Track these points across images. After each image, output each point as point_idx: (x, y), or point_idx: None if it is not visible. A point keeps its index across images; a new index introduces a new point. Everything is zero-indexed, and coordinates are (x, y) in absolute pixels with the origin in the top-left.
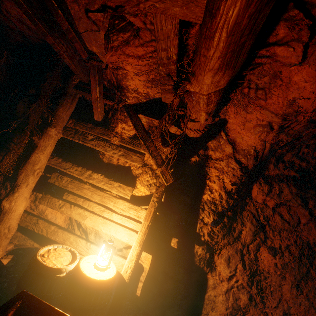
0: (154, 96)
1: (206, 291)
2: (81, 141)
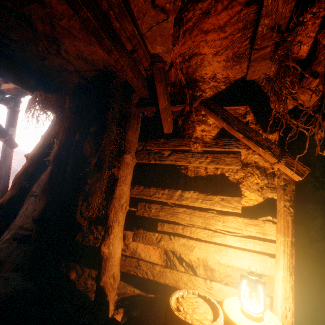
0: (234, 78)
1: None
2: (158, 160)
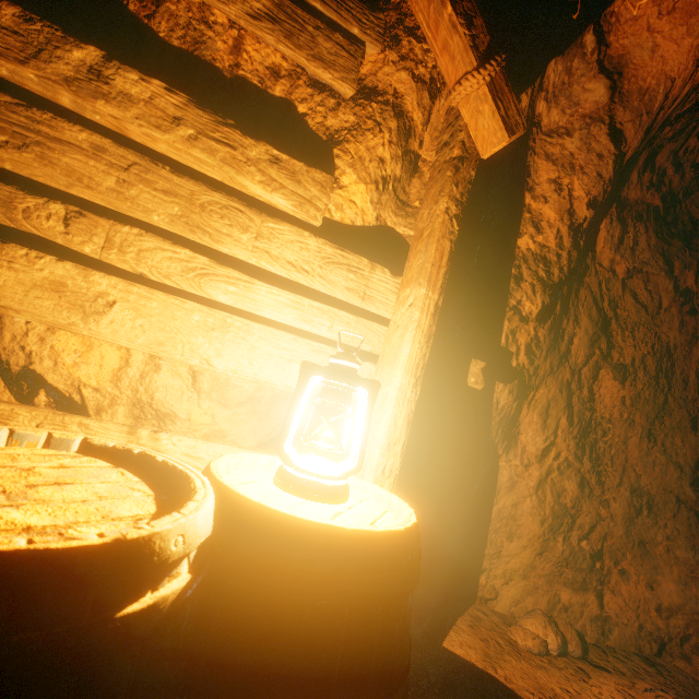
0: None
1: (494, 502)
2: None
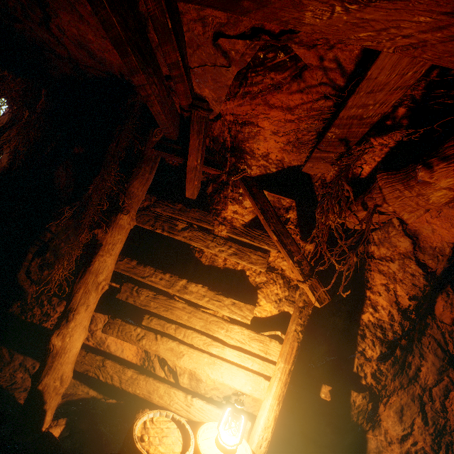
0: (290, 163)
1: None
2: (167, 232)
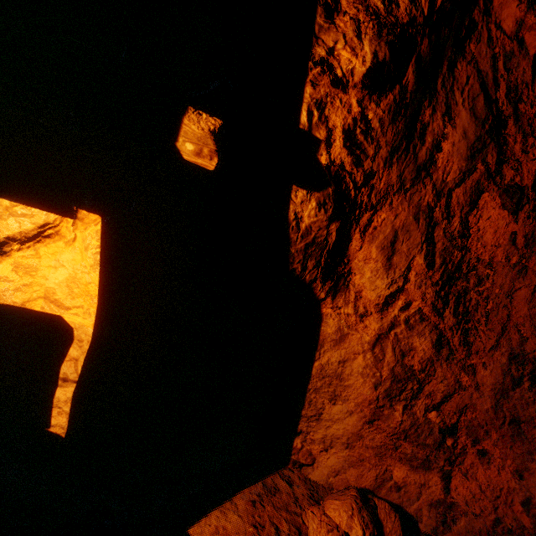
0: None
1: (316, 356)
2: None
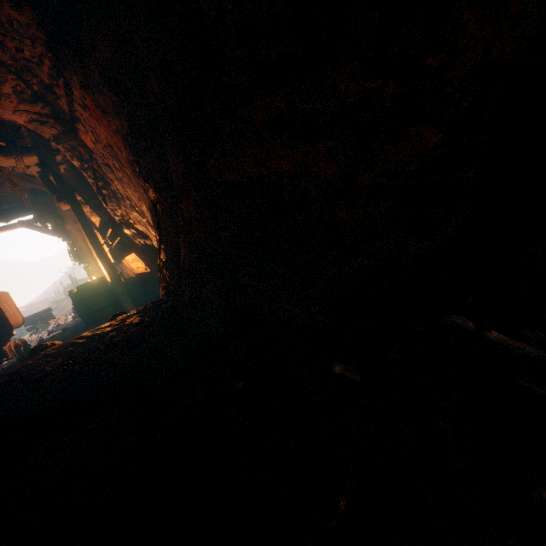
0: None
1: None
2: None
